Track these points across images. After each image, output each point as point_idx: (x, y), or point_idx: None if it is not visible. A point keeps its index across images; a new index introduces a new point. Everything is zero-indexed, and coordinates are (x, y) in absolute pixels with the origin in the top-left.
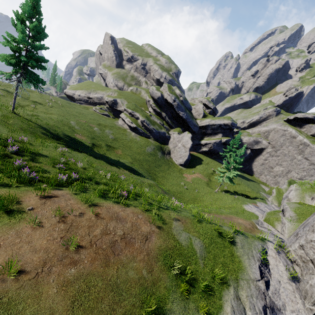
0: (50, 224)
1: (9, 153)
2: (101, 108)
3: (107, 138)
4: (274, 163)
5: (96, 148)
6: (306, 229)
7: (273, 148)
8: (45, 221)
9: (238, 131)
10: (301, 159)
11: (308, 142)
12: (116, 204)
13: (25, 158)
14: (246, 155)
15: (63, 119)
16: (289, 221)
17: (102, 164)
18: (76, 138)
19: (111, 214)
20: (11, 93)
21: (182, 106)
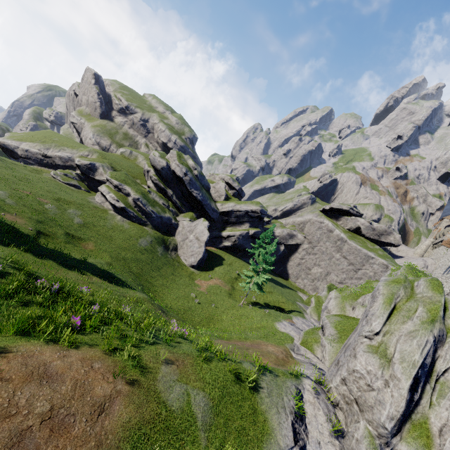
0: None
1: None
2: (66, 173)
3: (69, 222)
4: (311, 262)
5: (43, 239)
6: (348, 354)
7: (310, 244)
8: None
9: (269, 220)
10: (340, 258)
11: (346, 238)
12: (51, 346)
13: None
14: (279, 253)
15: None
16: (330, 342)
17: (50, 266)
18: (2, 220)
19: (31, 369)
20: None
21: (196, 182)
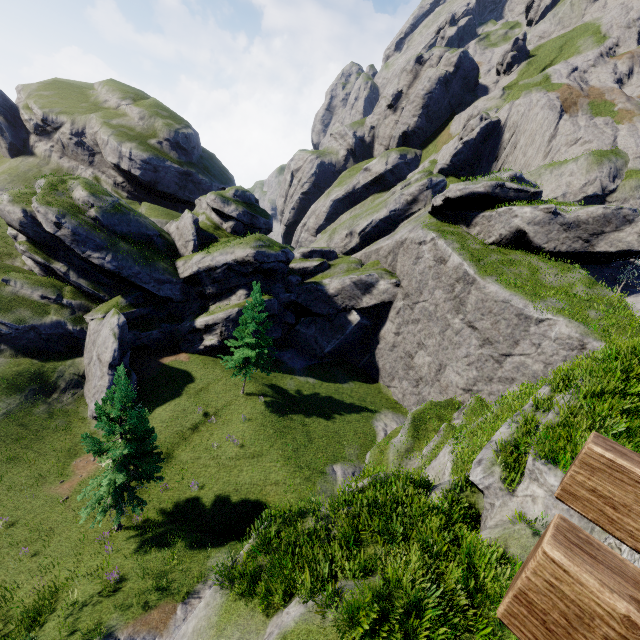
0: None
1: None
2: None
3: None
4: (413, 341)
5: None
6: None
7: (407, 298)
8: None
9: (321, 264)
10: (461, 327)
11: (473, 273)
12: None
13: None
14: (348, 329)
15: None
16: None
17: None
18: None
19: None
20: None
21: (94, 234)
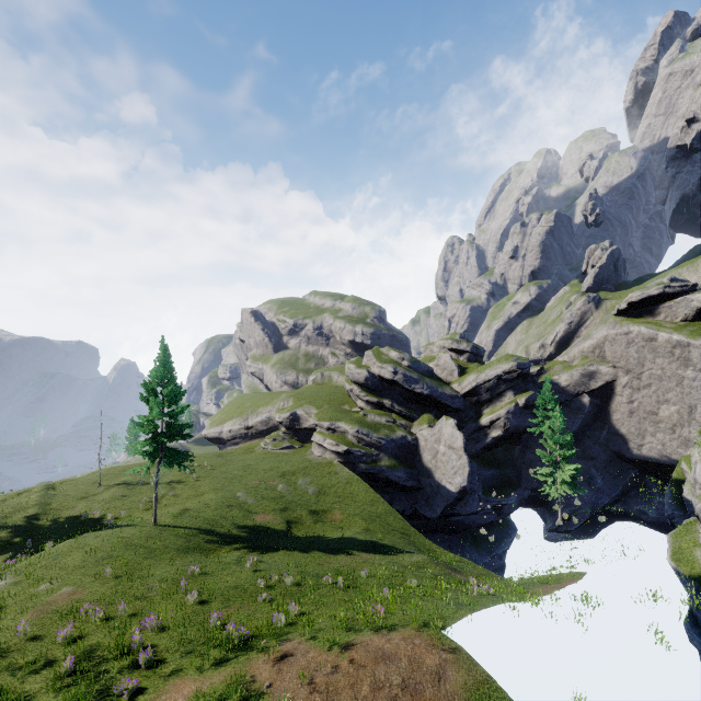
0: (302, 699)
1: (190, 606)
2: (275, 438)
3: (305, 496)
4: (651, 402)
5: (295, 529)
6: None
7: (629, 373)
8: (294, 697)
9: (541, 368)
10: (695, 375)
11: (685, 339)
12: (375, 634)
13: (212, 605)
14: (586, 409)
15: (224, 495)
16: None
17: (319, 558)
18: (257, 525)
19: (373, 654)
20: (133, 485)
21: (412, 374)
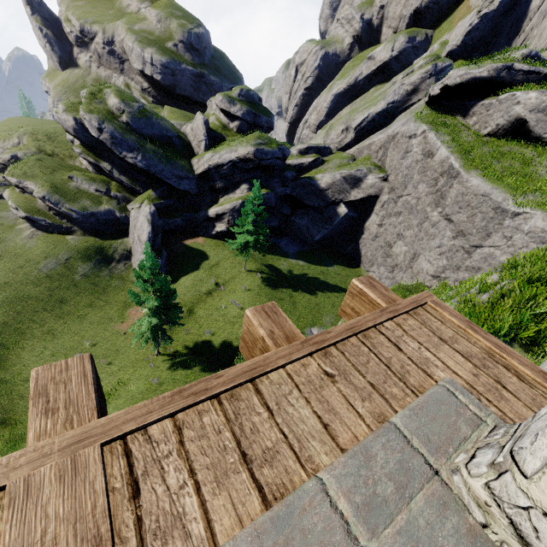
0: None
1: None
2: None
3: None
4: (393, 232)
5: None
6: None
7: (393, 192)
8: None
9: (315, 160)
10: (437, 220)
11: (458, 166)
12: None
13: None
14: (336, 221)
15: None
16: None
17: None
18: None
19: None
20: None
21: (127, 137)
